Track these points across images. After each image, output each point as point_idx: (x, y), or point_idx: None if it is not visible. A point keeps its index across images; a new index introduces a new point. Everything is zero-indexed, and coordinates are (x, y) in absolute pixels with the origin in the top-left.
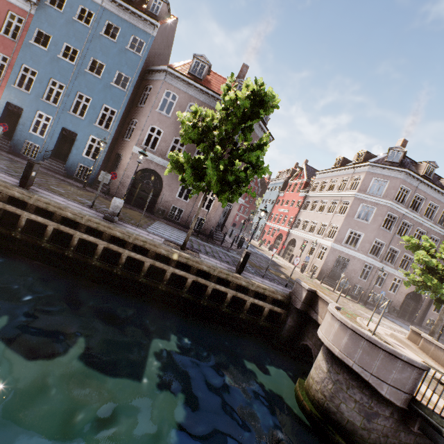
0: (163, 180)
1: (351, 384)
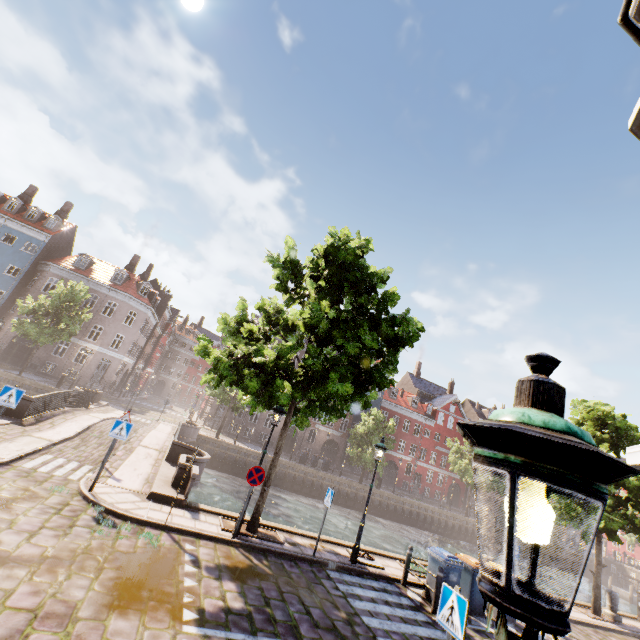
0: None
1: None
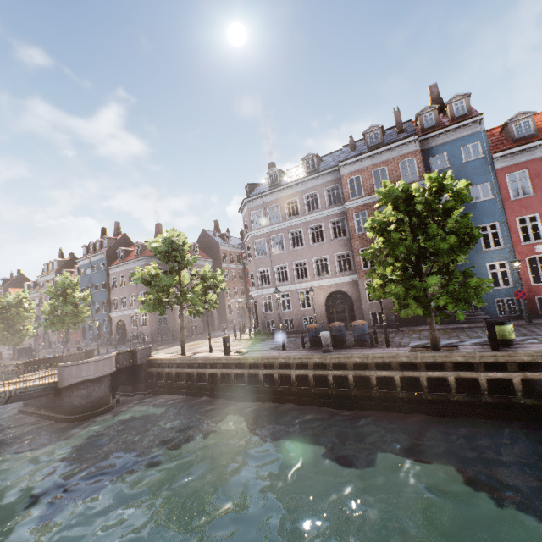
0: (125, 322)
1: None
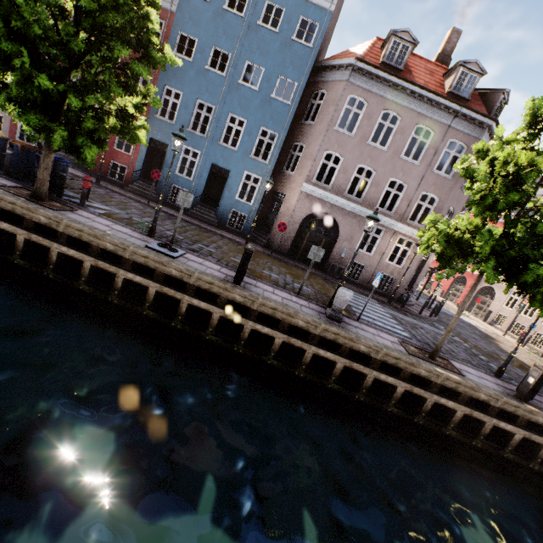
0: (339, 227)
1: None
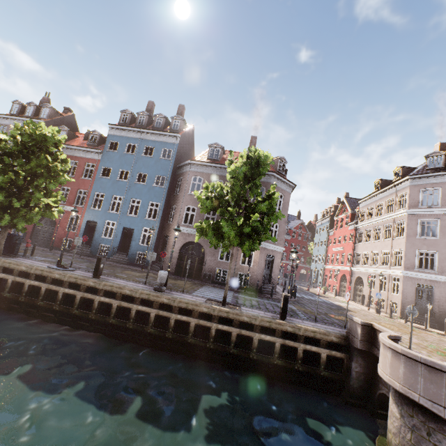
0: (204, 248)
1: (431, 428)
